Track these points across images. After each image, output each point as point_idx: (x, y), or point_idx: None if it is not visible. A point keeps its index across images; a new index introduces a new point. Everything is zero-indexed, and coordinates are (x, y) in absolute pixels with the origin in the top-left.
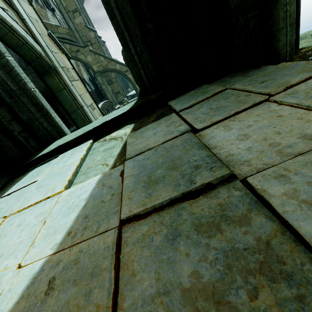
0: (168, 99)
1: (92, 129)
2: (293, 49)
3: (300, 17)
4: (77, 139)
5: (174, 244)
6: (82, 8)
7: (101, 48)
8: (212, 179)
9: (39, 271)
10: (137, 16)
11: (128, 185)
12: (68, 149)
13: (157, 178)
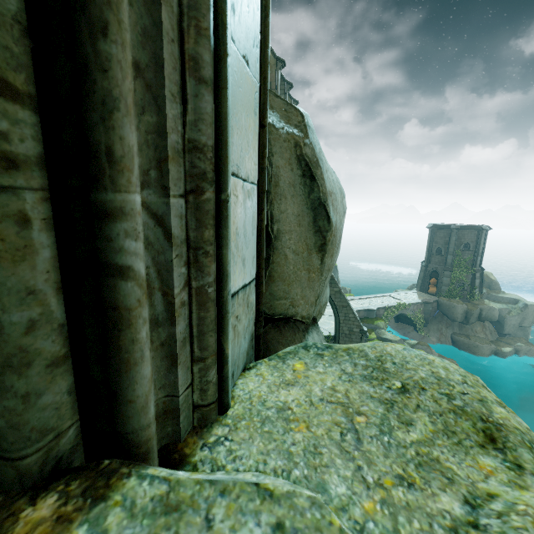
0: None
1: None
2: (5, 458)
3: (120, 320)
4: None
5: None
6: None
7: None
8: None
9: None
10: None
11: None
12: None
13: None
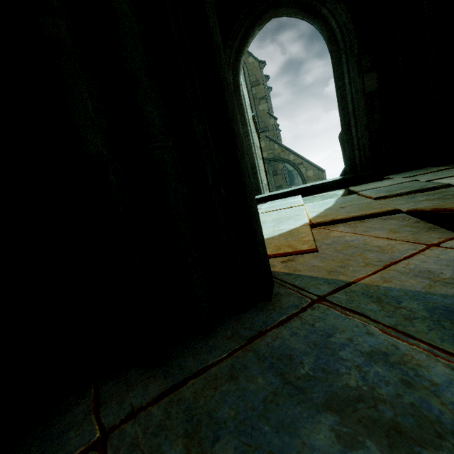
0: (382, 177)
1: (301, 188)
2: None
3: None
4: (285, 193)
5: (413, 198)
6: (269, 96)
7: (276, 135)
8: (437, 185)
9: (328, 208)
10: (367, 109)
11: (370, 194)
12: (274, 200)
13: (394, 190)
